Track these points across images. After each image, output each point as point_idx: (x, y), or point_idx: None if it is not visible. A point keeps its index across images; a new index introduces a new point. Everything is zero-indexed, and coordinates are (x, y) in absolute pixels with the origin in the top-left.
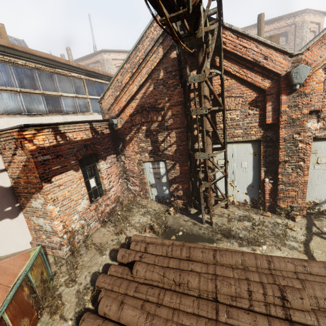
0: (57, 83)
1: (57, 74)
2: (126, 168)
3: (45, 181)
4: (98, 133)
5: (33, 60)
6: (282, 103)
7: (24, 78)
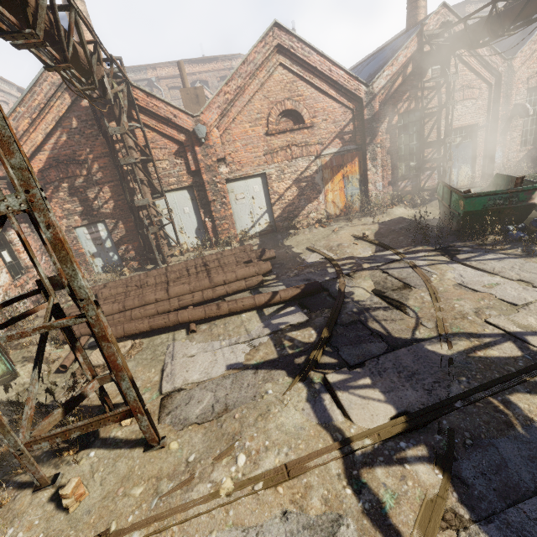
0: None
1: None
2: None
3: None
4: None
5: None
6: (198, 153)
7: None
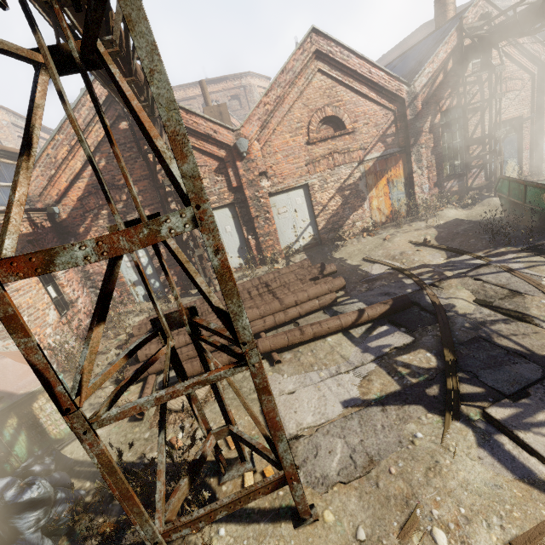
0: None
1: None
2: (89, 272)
3: None
4: (37, 226)
5: None
6: (239, 168)
7: None
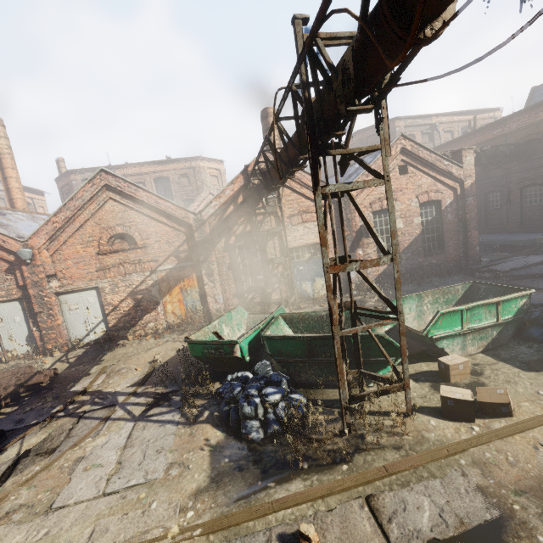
0: None
1: None
2: None
3: None
4: None
5: None
6: (25, 271)
7: None
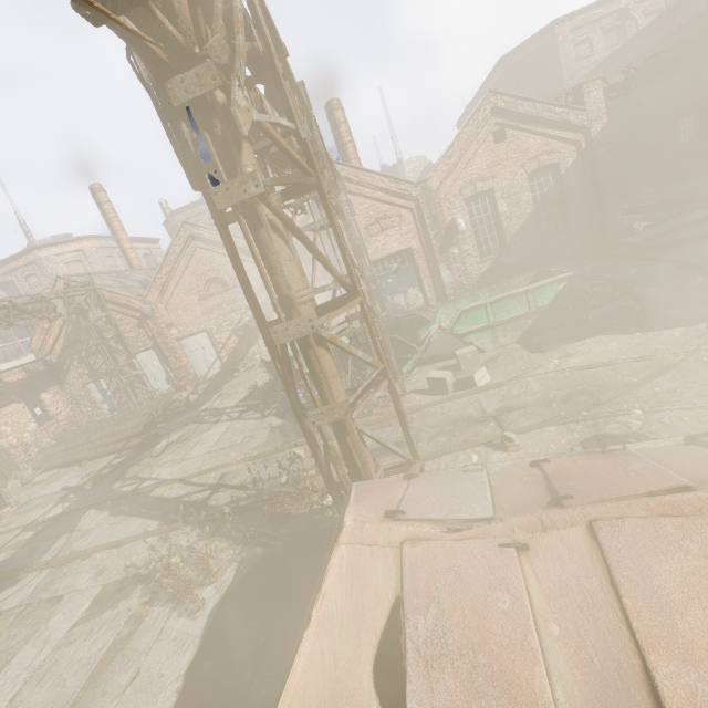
0: None
1: None
2: (74, 394)
3: None
4: (33, 372)
5: None
6: (150, 324)
7: None
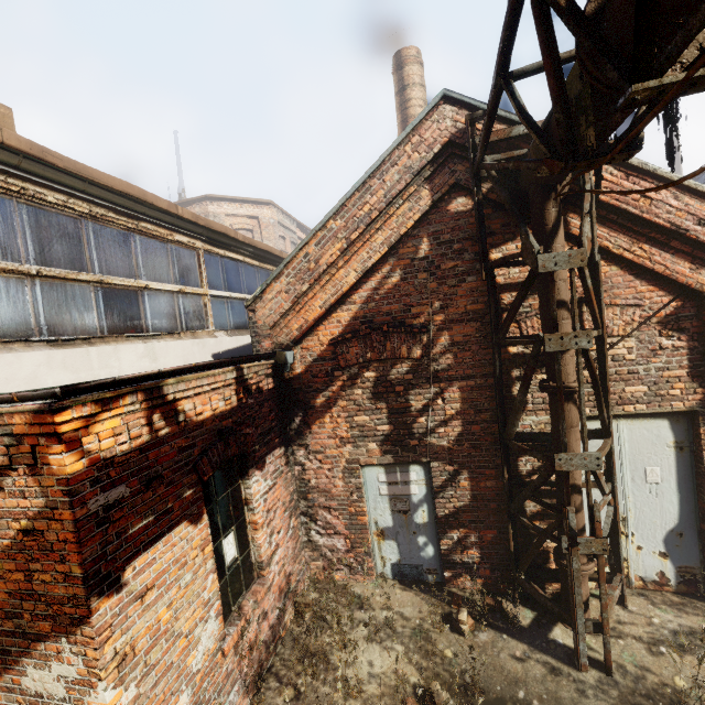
0: (138, 257)
1: (142, 235)
2: (309, 484)
3: (100, 590)
4: (249, 390)
5: (88, 195)
6: None
7: (55, 238)
